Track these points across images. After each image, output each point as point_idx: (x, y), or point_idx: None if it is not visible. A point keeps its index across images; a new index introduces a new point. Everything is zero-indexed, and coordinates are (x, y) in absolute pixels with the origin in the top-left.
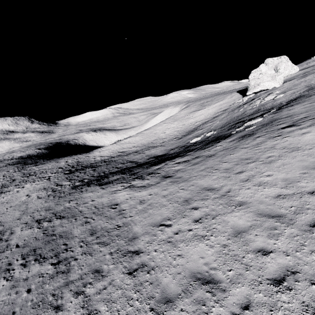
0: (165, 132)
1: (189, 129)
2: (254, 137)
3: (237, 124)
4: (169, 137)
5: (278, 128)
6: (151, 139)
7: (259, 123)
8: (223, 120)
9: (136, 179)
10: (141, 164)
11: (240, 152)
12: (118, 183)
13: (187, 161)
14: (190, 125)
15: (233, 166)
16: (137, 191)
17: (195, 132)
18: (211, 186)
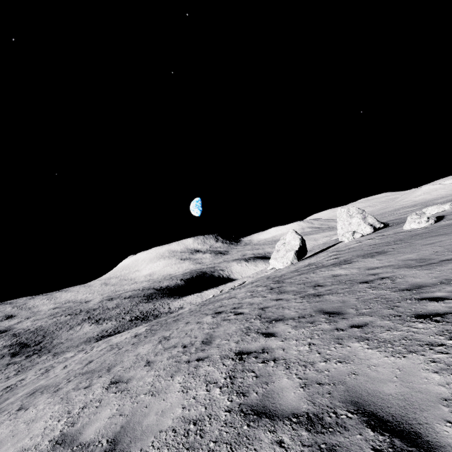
0: None
1: None
2: None
3: None
4: None
5: None
6: None
7: None
8: None
9: None
10: None
11: None
12: None
13: None
14: None
15: None
16: None
17: None
18: None
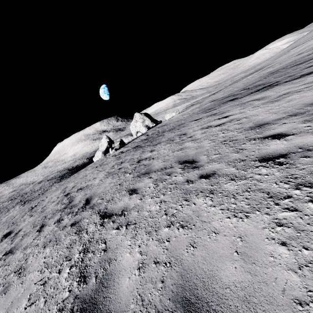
0: None
1: None
2: None
3: None
4: None
5: None
6: None
7: None
8: None
9: None
10: None
11: None
12: None
13: None
14: None
15: None
16: None
17: None
18: None
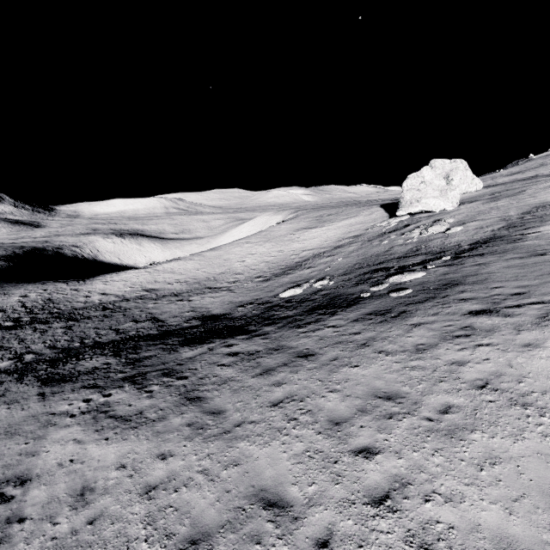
0: (245, 260)
1: (287, 263)
2: (408, 323)
3: (375, 273)
4: (248, 271)
5: (462, 311)
6: (215, 269)
7: (418, 283)
8: (351, 257)
9: (127, 383)
10: (168, 331)
11: (375, 366)
12: (84, 387)
13: (254, 354)
14: (292, 255)
15: (352, 415)
16: (102, 434)
17: (296, 272)
18: (282, 488)
